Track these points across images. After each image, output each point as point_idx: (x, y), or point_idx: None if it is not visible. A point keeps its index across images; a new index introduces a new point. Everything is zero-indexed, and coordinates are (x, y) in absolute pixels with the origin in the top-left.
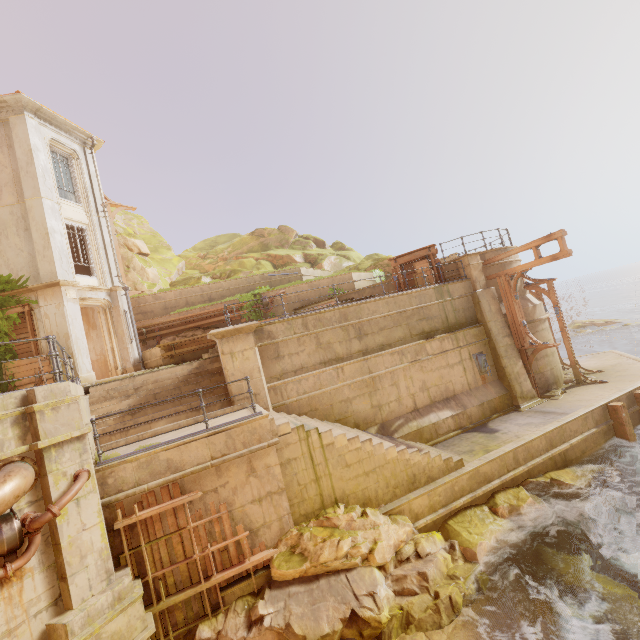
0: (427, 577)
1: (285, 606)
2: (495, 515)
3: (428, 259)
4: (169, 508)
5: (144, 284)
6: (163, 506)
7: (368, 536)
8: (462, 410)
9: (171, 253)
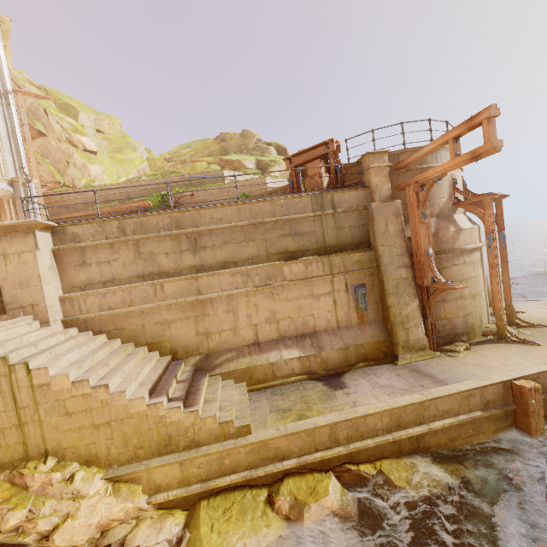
0: None
1: None
2: (270, 507)
3: (328, 160)
4: None
5: (82, 180)
6: None
7: (61, 508)
8: (315, 352)
9: (135, 154)
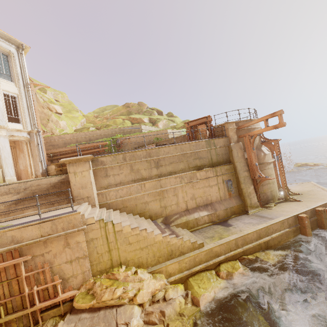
0: (165, 314)
1: (74, 326)
2: (218, 276)
3: (206, 124)
4: (9, 265)
5: (57, 129)
6: (5, 264)
7: (135, 286)
8: (214, 212)
9: (78, 114)
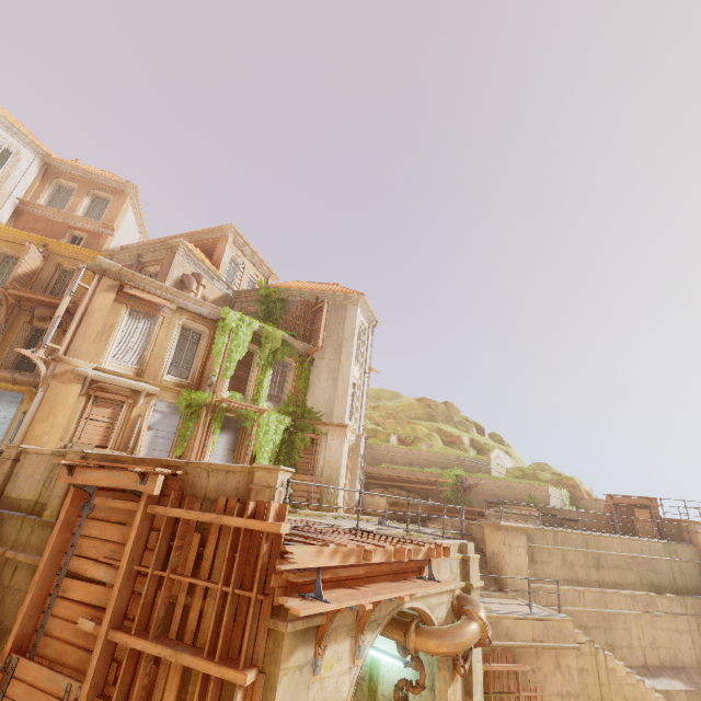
0: None
1: None
2: None
3: (646, 508)
4: (510, 670)
5: None
6: (507, 666)
7: None
8: (695, 688)
9: None
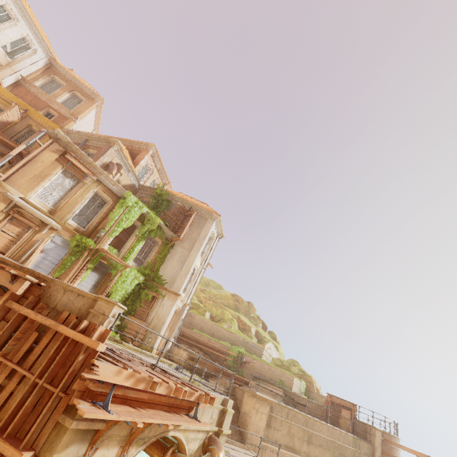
0: None
1: None
2: None
3: (349, 410)
4: None
5: None
6: None
7: None
8: None
9: None
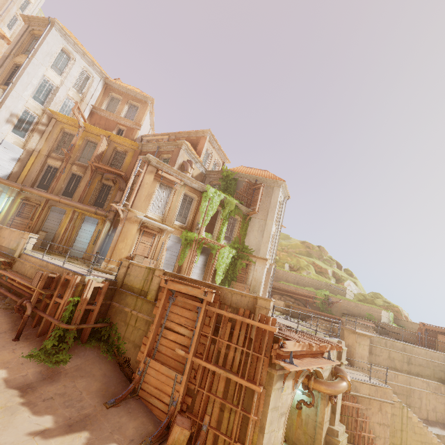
0: None
1: None
2: None
3: None
4: (354, 406)
5: None
6: (353, 404)
7: None
8: None
9: None
